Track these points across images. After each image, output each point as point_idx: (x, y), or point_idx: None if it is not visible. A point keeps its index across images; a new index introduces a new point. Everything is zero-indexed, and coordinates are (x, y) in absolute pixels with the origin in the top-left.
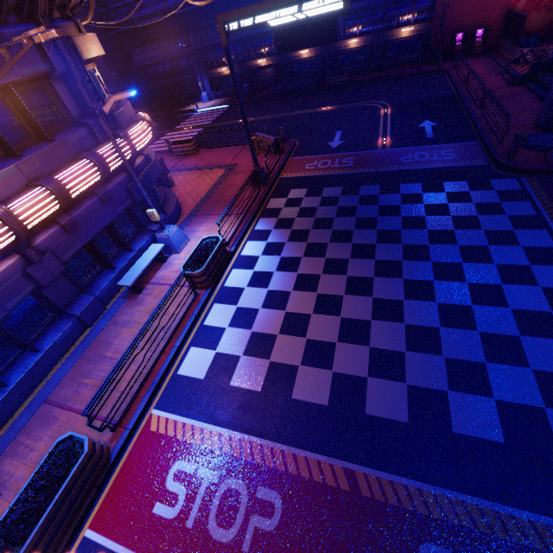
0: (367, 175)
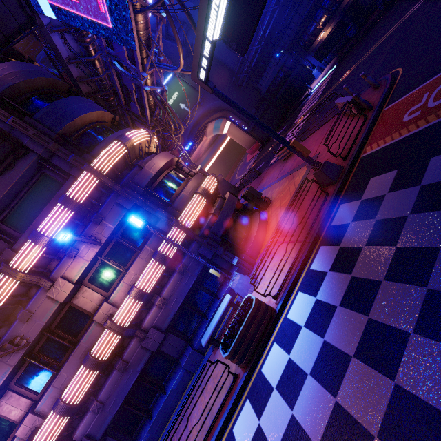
0: None
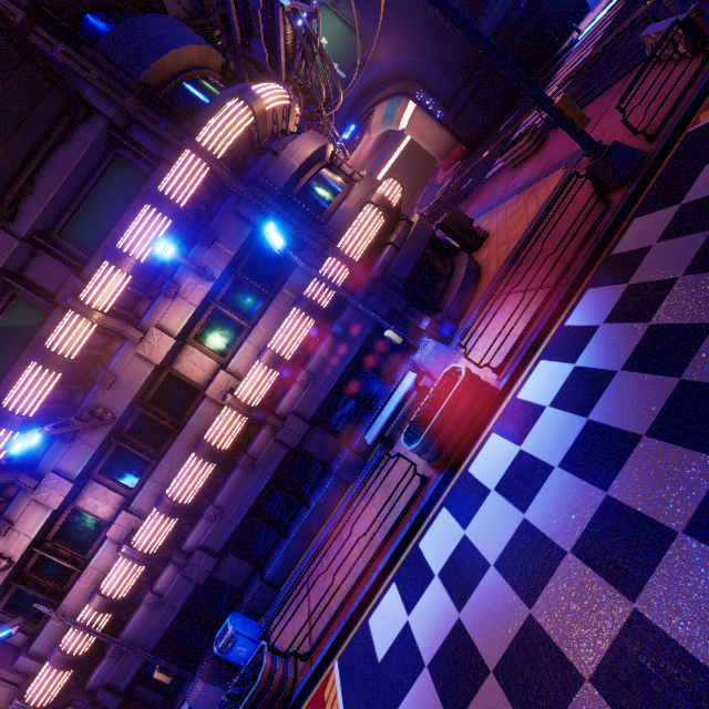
0: None
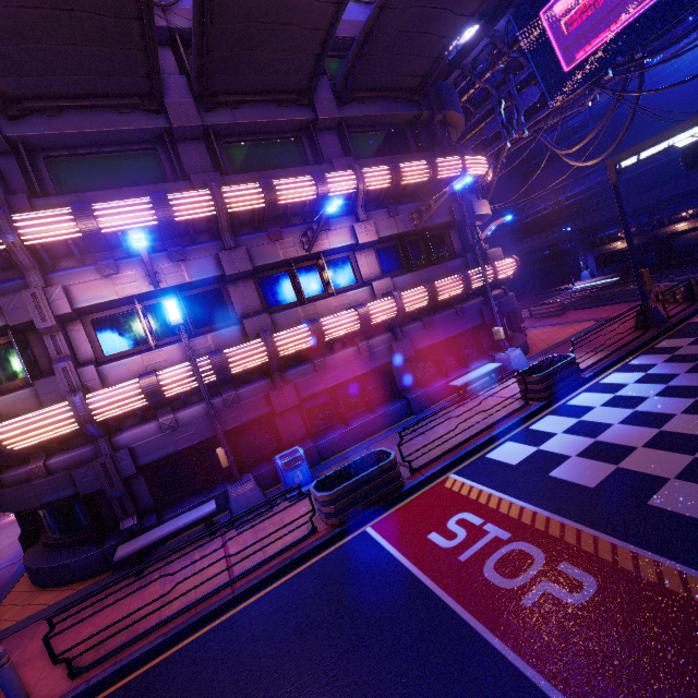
0: None
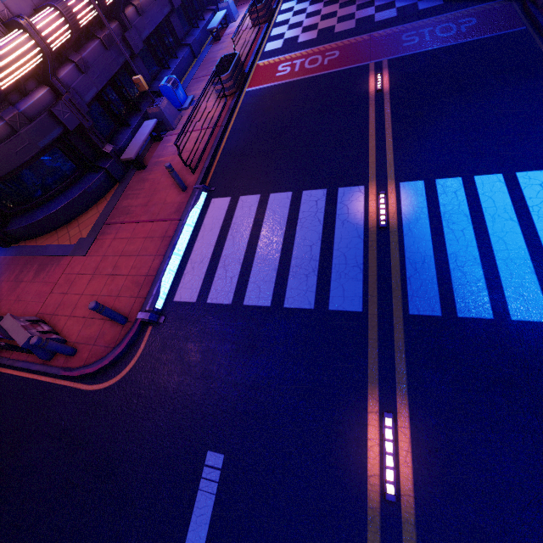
0: None
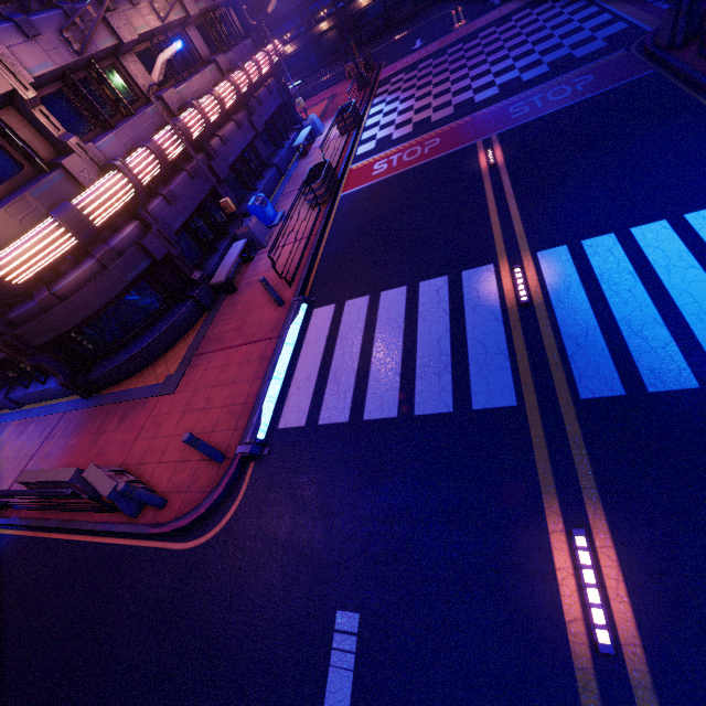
0: (451, 44)
